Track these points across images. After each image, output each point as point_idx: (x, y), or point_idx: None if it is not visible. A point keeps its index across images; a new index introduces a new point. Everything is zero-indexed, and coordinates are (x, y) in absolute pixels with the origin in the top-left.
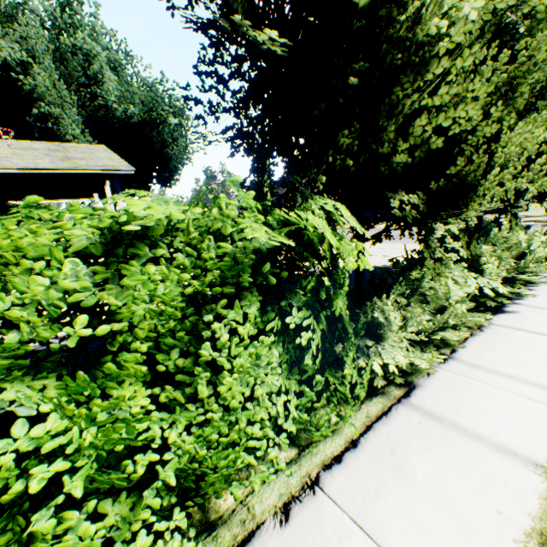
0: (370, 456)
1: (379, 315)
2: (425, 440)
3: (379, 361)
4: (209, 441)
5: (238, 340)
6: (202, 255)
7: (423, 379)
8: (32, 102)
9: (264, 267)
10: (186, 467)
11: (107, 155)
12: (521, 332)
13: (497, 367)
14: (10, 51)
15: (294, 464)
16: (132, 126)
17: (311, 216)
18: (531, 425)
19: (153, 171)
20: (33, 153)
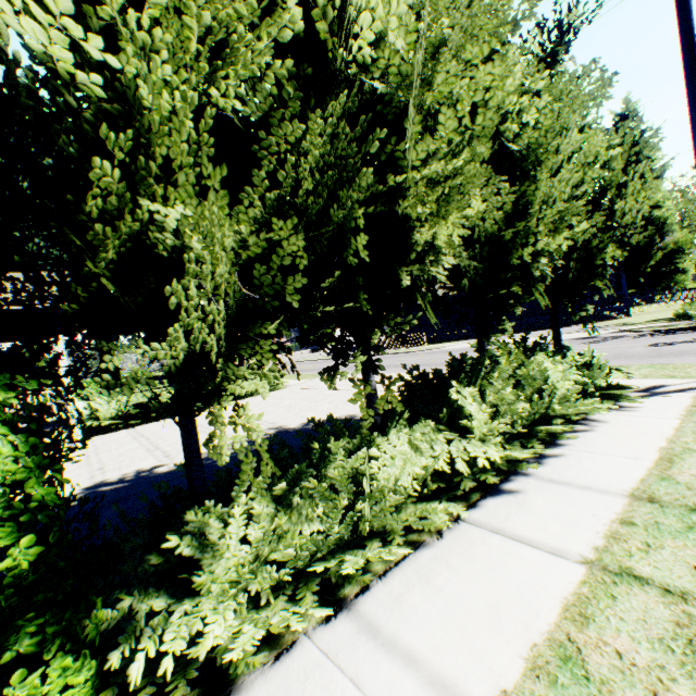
0: None
1: (179, 547)
2: None
3: (152, 650)
4: None
5: None
6: None
7: (260, 670)
8: None
9: None
10: None
11: None
12: (498, 536)
13: (405, 631)
14: None
15: None
16: None
17: None
18: None
19: None
20: None
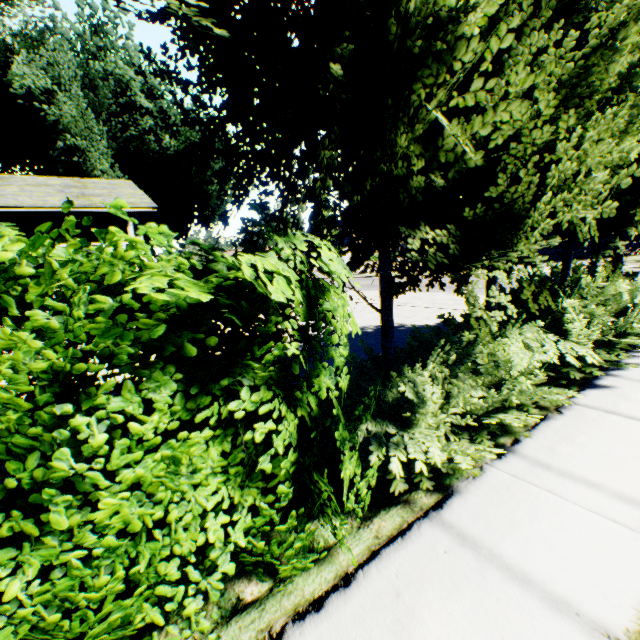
0: (364, 603)
1: (405, 393)
2: (448, 581)
3: (401, 457)
4: (62, 598)
5: (125, 441)
6: (74, 316)
7: (466, 481)
8: (58, 134)
9: (155, 335)
10: (28, 635)
11: (130, 192)
12: (615, 416)
13: (572, 467)
14: (34, 79)
15: (255, 608)
16: (168, 159)
17: (245, 258)
18: (609, 565)
19: (193, 210)
20: (46, 190)
